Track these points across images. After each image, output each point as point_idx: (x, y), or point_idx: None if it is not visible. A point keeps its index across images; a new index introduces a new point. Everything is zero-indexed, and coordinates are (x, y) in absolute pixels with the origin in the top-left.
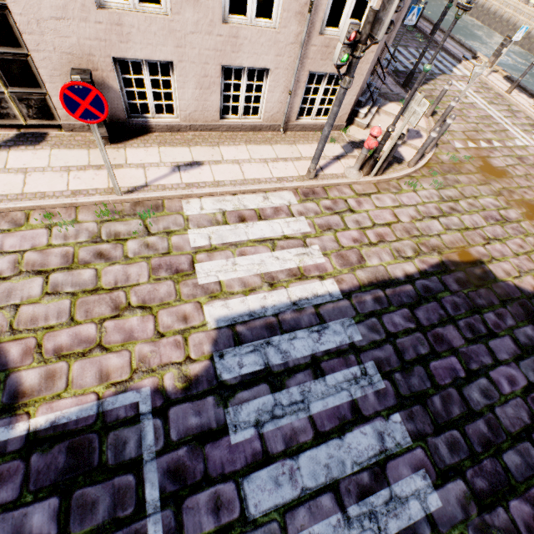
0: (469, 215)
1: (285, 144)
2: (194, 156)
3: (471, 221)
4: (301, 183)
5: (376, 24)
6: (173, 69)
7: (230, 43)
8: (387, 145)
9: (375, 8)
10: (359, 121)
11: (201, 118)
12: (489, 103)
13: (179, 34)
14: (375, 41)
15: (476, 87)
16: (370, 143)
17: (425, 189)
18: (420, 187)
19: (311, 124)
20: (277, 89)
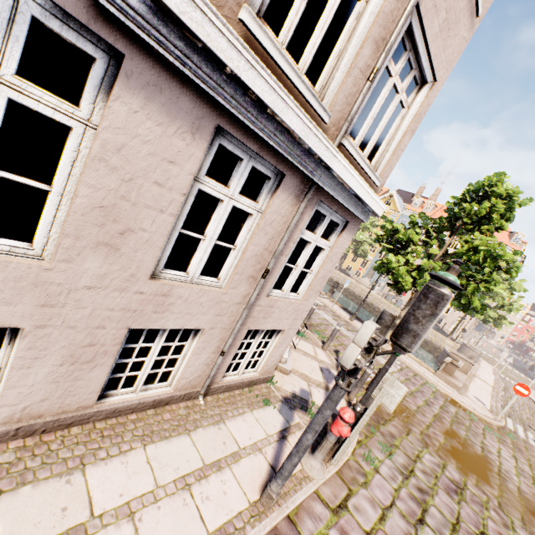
0: (437, 495)
1: (210, 425)
2: (6, 534)
3: (445, 507)
4: (261, 530)
5: (406, 334)
6: (16, 335)
7: (154, 302)
8: (317, 395)
9: (391, 312)
10: (282, 366)
11: (53, 408)
12: (347, 330)
13: (58, 287)
14: (406, 352)
15: (331, 314)
16: (342, 430)
17: (382, 461)
18: (375, 459)
19: (238, 381)
20: (206, 350)
